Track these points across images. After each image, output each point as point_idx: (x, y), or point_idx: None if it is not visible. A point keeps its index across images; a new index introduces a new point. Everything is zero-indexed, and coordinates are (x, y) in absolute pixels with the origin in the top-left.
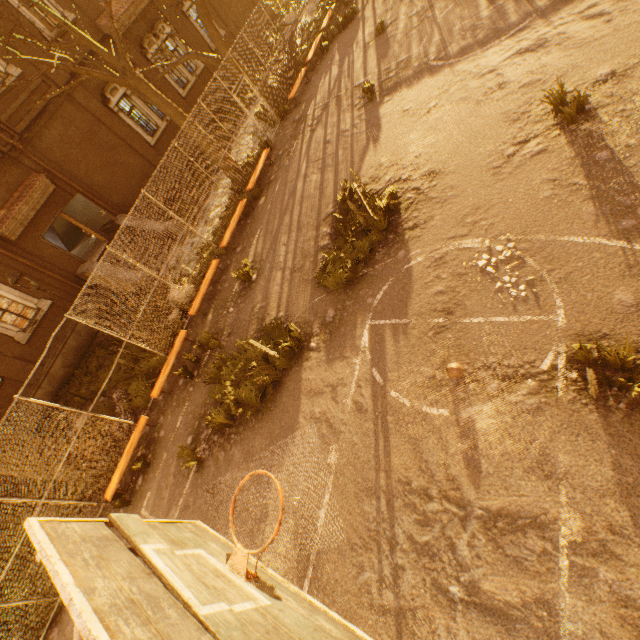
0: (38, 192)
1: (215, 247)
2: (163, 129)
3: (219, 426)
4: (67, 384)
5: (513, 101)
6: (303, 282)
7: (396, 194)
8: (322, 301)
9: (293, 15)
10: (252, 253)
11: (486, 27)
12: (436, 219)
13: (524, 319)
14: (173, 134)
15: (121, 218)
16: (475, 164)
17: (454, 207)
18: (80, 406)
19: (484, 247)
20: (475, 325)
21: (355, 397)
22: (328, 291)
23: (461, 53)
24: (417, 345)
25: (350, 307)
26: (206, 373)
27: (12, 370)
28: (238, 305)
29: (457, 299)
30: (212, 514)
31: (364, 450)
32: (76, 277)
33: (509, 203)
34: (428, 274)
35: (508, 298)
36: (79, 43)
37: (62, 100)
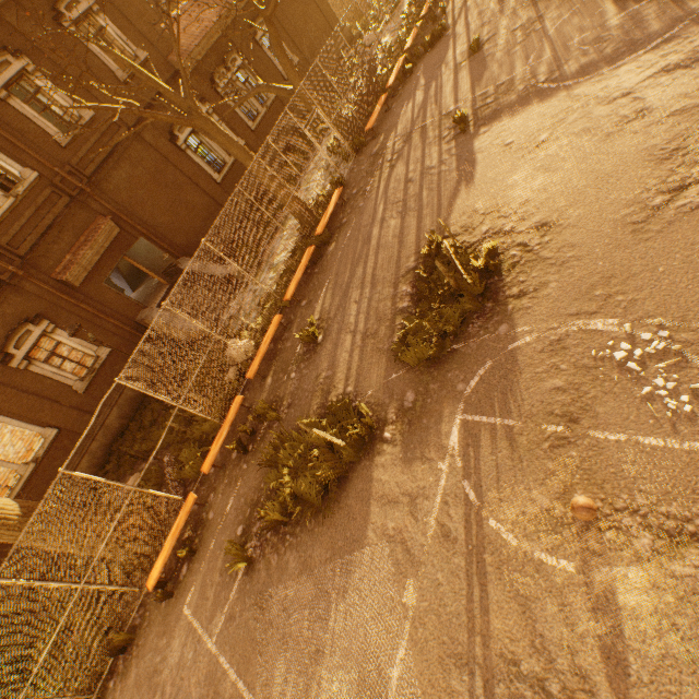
0: (103, 236)
1: (278, 299)
2: (230, 165)
3: (273, 524)
4: (121, 437)
5: (659, 133)
6: (377, 351)
7: (496, 250)
8: (399, 379)
9: (373, 35)
10: (318, 309)
11: (616, 39)
12: (551, 287)
13: (690, 447)
14: (240, 169)
15: (183, 261)
16: (605, 216)
17: (576, 272)
18: (132, 464)
19: (622, 332)
20: (612, 444)
21: (440, 517)
22: (407, 367)
23: (581, 72)
24: (526, 459)
25: (435, 392)
26: (261, 454)
27: (68, 420)
28: (300, 370)
29: (583, 402)
30: (260, 635)
31: (452, 596)
32: (136, 323)
33: (659, 273)
34: (540, 361)
35: (663, 411)
36: (146, 85)
37: (131, 140)
